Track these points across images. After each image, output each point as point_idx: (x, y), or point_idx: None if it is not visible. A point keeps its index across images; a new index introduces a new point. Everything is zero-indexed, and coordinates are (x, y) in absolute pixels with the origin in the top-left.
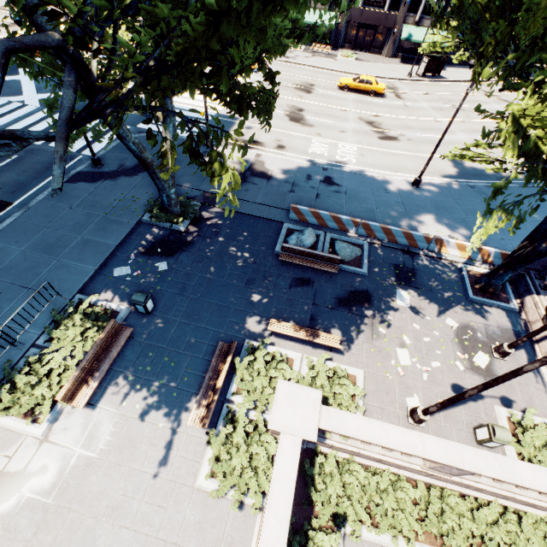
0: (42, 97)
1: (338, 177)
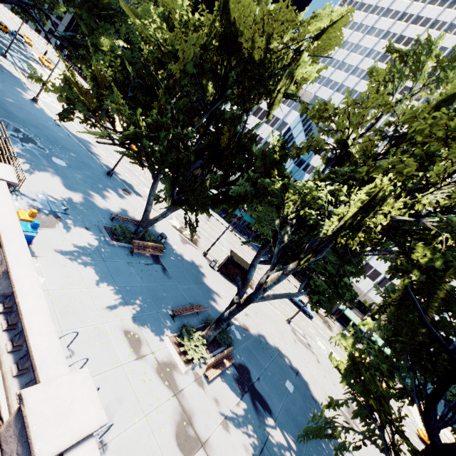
0: (4, 42)
1: (13, 78)
